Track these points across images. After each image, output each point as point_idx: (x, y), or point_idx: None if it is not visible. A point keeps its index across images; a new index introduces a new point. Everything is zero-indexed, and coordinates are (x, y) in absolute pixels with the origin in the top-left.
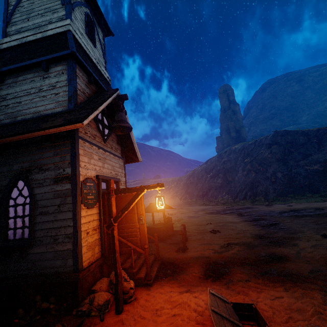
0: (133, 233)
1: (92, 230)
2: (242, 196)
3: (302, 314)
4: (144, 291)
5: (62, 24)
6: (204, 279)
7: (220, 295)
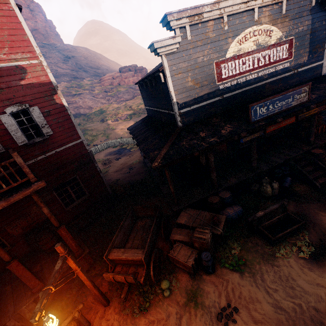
0: None
1: None
2: None
3: None
4: None
5: None
6: None
7: None
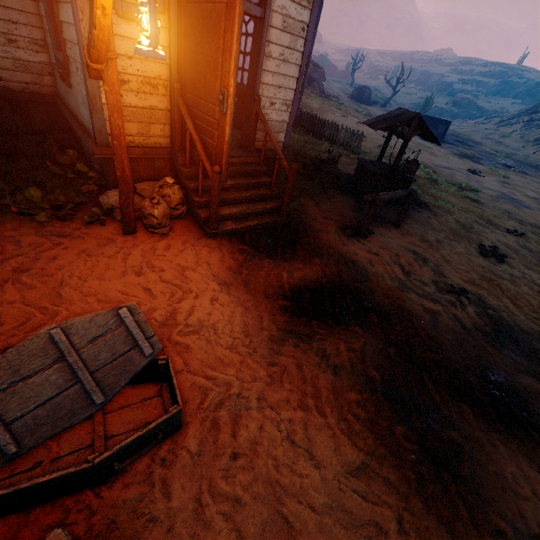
0: (210, 128)
1: (142, 82)
2: None
3: (269, 534)
4: (190, 236)
5: None
6: (278, 294)
7: (150, 333)
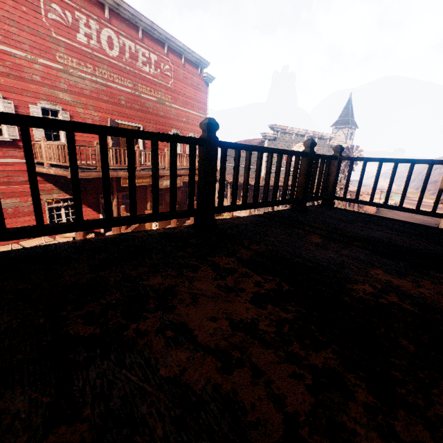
0: None
1: None
2: (435, 194)
3: None
4: None
5: (344, 145)
6: None
7: None
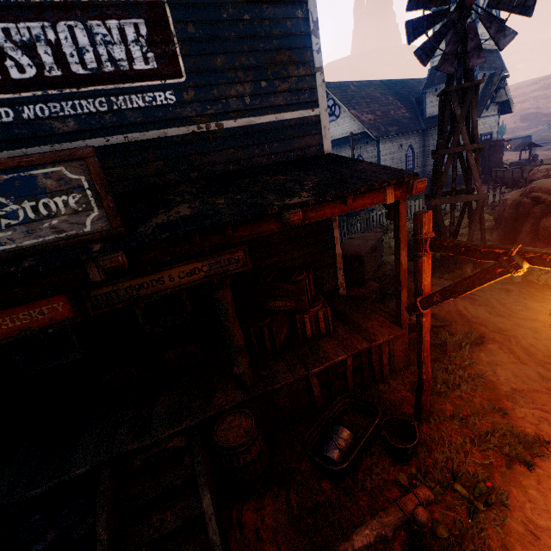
0: (494, 161)
1: None
2: None
3: None
4: None
5: None
6: None
7: None
